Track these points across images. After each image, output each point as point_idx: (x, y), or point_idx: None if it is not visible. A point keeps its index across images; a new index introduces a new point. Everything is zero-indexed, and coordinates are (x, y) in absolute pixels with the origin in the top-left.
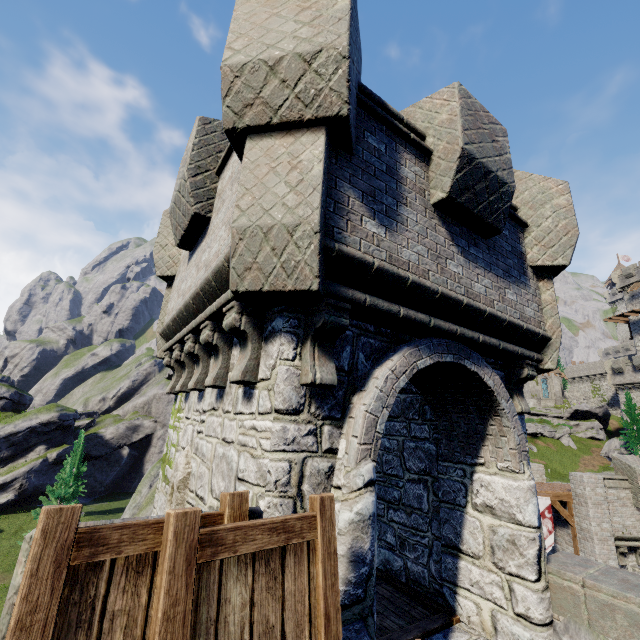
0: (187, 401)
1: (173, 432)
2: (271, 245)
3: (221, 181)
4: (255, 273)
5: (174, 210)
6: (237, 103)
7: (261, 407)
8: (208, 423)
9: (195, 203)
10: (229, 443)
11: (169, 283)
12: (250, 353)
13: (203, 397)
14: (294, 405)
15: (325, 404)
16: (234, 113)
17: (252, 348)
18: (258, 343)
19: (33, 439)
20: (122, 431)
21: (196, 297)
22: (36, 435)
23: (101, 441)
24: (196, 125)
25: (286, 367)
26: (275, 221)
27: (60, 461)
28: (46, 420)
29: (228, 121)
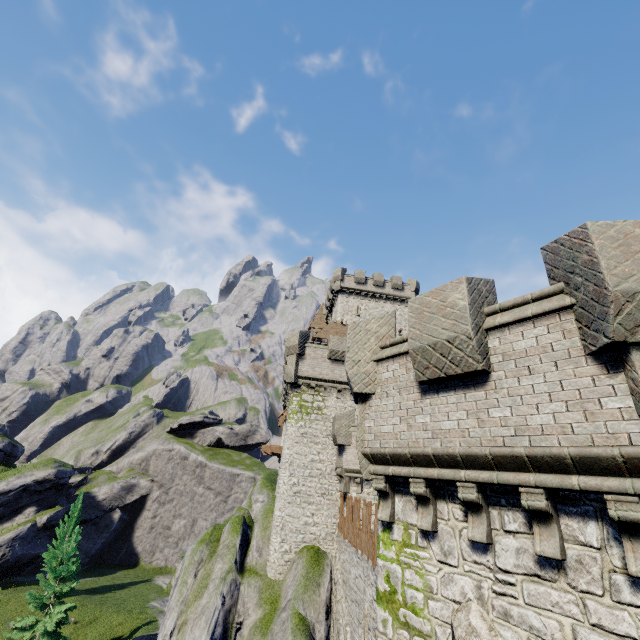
0: (433, 541)
1: (403, 569)
2: None
3: (500, 340)
4: None
5: (427, 351)
6: (628, 322)
7: None
8: (529, 590)
9: (482, 360)
10: (621, 636)
11: (362, 398)
12: None
13: (490, 551)
14: None
15: None
16: (625, 329)
17: None
18: None
19: (24, 499)
20: (116, 491)
21: (508, 457)
22: (28, 494)
23: (93, 502)
24: (465, 285)
25: None
26: None
27: (49, 526)
28: (42, 477)
29: (619, 335)
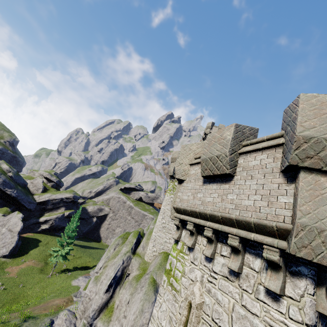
0: (191, 252)
1: (177, 261)
2: (321, 239)
3: (244, 160)
4: (308, 250)
5: (207, 161)
6: (302, 154)
7: (293, 315)
8: (221, 283)
9: (230, 168)
10: (252, 313)
11: (179, 182)
12: (282, 278)
13: (212, 262)
14: (314, 322)
15: (323, 322)
16: (299, 158)
17: (283, 276)
18: (285, 273)
19: (61, 204)
20: (95, 209)
21: (227, 219)
22: (62, 202)
23: (86, 212)
24: (233, 128)
25: (310, 299)
26: (326, 228)
27: (69, 216)
28: (68, 197)
29: (294, 161)
